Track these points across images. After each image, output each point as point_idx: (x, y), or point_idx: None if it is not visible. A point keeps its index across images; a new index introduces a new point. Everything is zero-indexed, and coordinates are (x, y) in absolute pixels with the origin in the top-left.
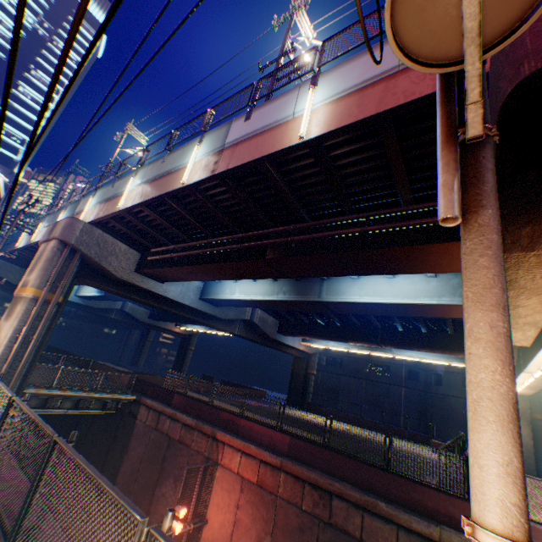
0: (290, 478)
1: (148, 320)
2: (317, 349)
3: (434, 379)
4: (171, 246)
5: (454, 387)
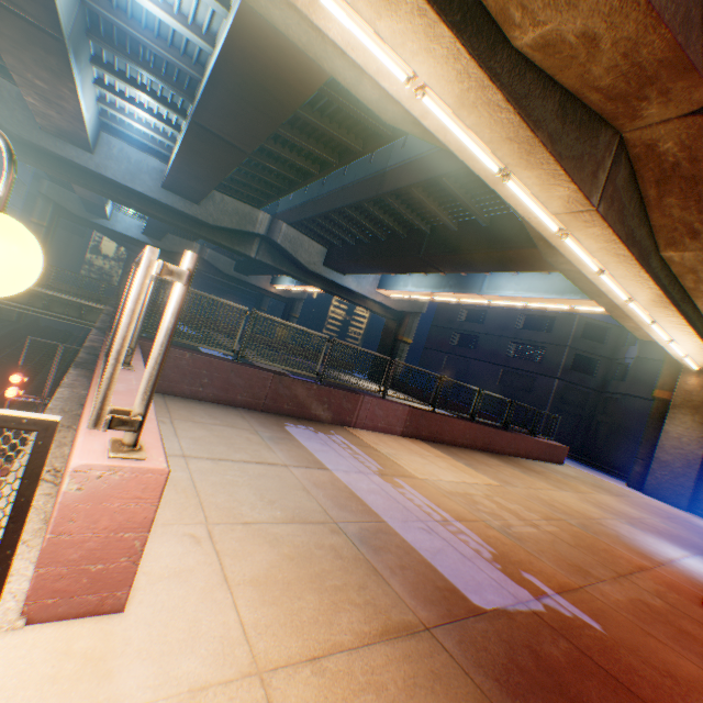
0: None
1: (234, 274)
2: (413, 308)
3: (620, 374)
4: None
5: (644, 384)
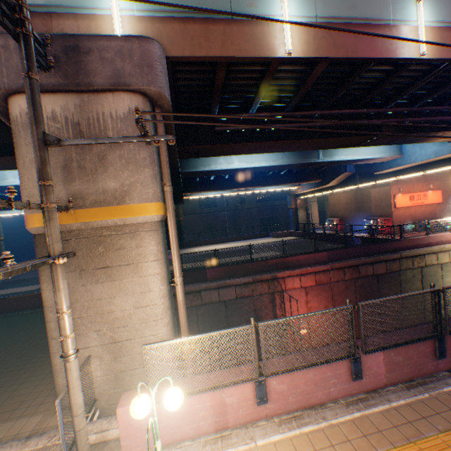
0: (335, 271)
1: None
2: None
3: (239, 202)
4: (258, 113)
5: (253, 203)
